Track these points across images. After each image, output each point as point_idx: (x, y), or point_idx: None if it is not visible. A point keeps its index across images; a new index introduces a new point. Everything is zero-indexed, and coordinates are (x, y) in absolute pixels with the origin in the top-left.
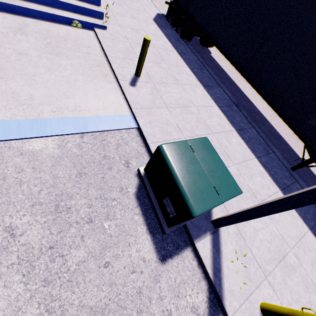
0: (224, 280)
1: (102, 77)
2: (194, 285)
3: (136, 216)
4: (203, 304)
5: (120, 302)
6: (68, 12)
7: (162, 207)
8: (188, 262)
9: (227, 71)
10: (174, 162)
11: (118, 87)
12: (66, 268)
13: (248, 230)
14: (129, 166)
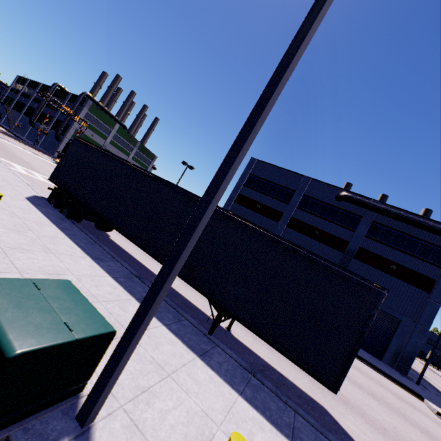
0: None
1: None
2: None
3: None
4: None
5: None
6: None
7: None
8: None
9: (131, 252)
10: None
11: None
12: None
13: (149, 416)
14: None
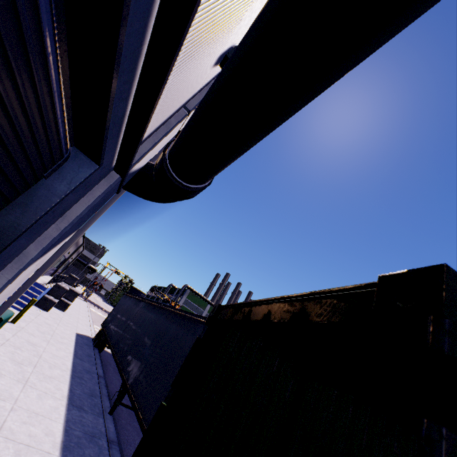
0: None
1: None
2: None
3: None
4: None
5: None
6: None
7: None
8: None
9: None
10: None
11: None
12: None
13: None
14: None
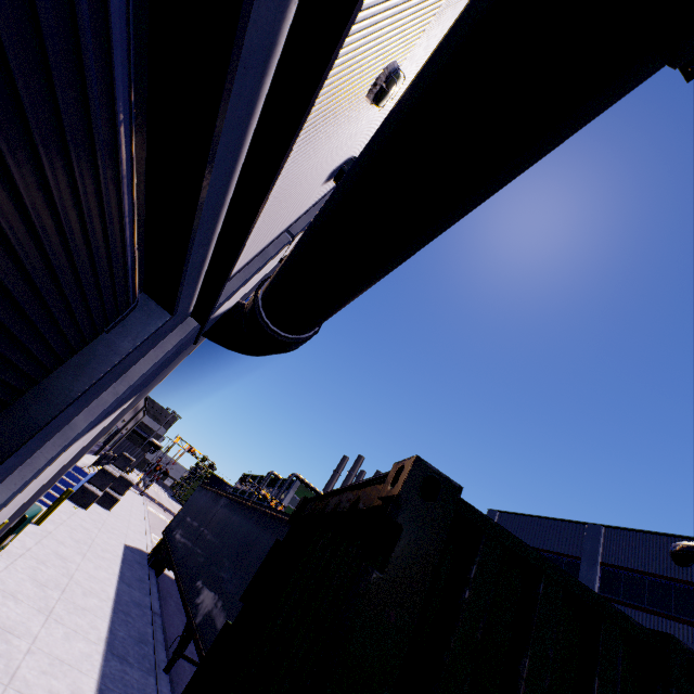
0: None
1: None
2: None
3: None
4: None
5: None
6: None
7: None
8: None
9: None
10: None
11: None
12: None
13: None
14: None
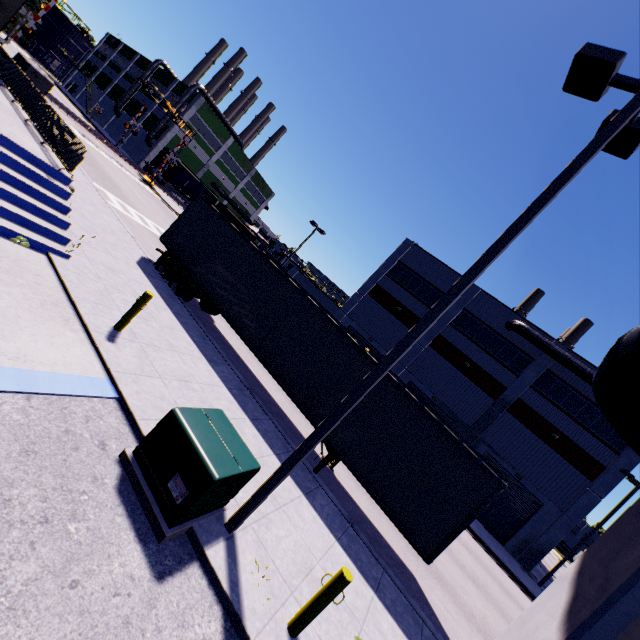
0: (244, 596)
1: (62, 321)
2: (205, 611)
3: (118, 517)
4: (218, 636)
5: (98, 637)
6: (10, 221)
7: (162, 498)
8: (195, 581)
9: (236, 348)
10: (191, 426)
11: (88, 339)
12: (6, 590)
13: (269, 537)
14: (106, 448)
